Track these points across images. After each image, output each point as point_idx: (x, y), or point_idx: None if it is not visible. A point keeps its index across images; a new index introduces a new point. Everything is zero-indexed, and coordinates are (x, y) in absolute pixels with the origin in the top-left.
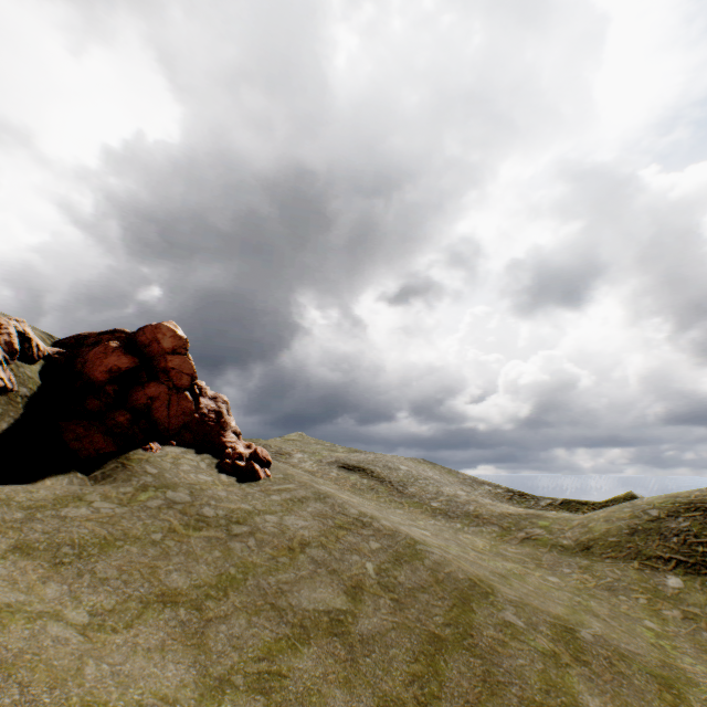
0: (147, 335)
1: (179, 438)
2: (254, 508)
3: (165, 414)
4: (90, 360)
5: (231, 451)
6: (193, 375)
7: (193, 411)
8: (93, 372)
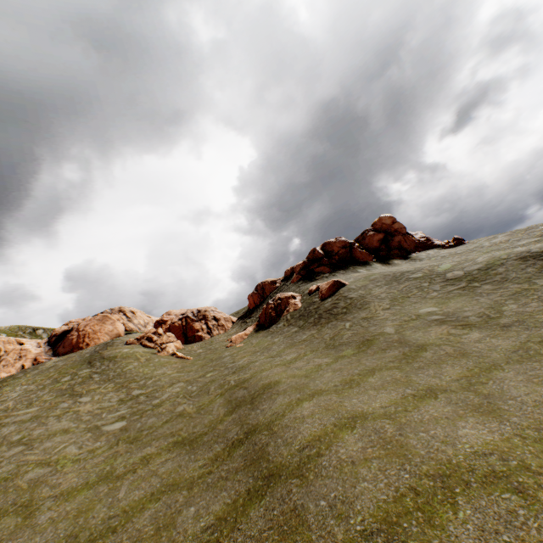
0: (377, 225)
1: (416, 251)
2: (474, 246)
3: (406, 245)
4: (367, 243)
5: (443, 244)
6: (404, 227)
7: (414, 240)
8: (372, 245)
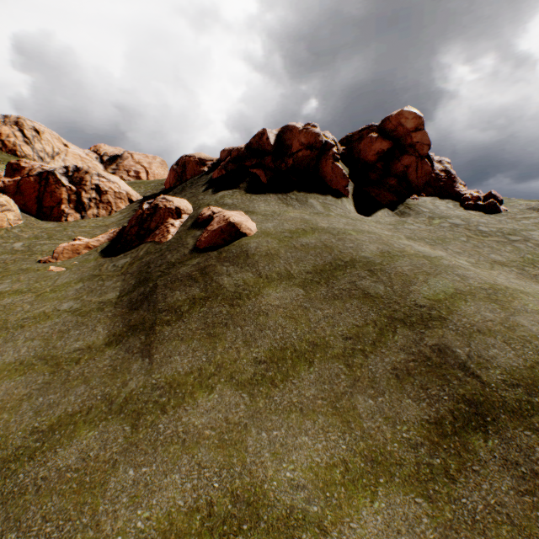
0: (391, 123)
1: (423, 192)
2: (514, 228)
3: (414, 177)
4: (361, 150)
5: (468, 196)
6: (429, 145)
7: (430, 172)
8: (365, 157)
